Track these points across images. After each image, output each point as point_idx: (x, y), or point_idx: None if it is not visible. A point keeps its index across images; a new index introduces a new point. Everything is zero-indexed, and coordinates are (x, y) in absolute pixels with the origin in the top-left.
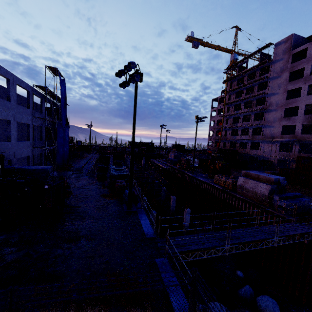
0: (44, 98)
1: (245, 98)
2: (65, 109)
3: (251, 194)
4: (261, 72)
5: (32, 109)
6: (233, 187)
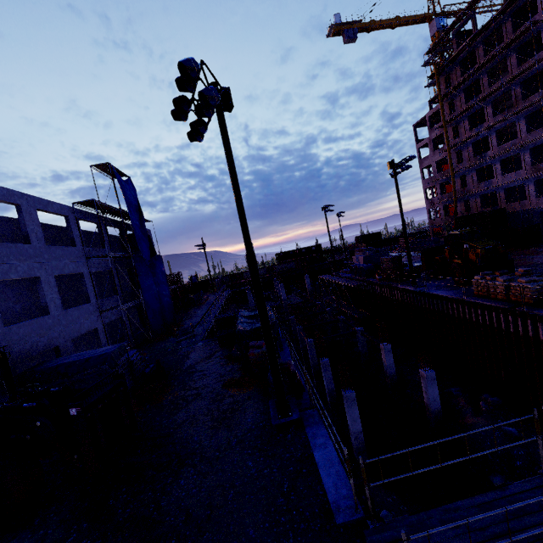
0: (102, 222)
1: (492, 92)
2: (144, 230)
3: None
4: (514, 21)
5: (82, 246)
6: (537, 298)
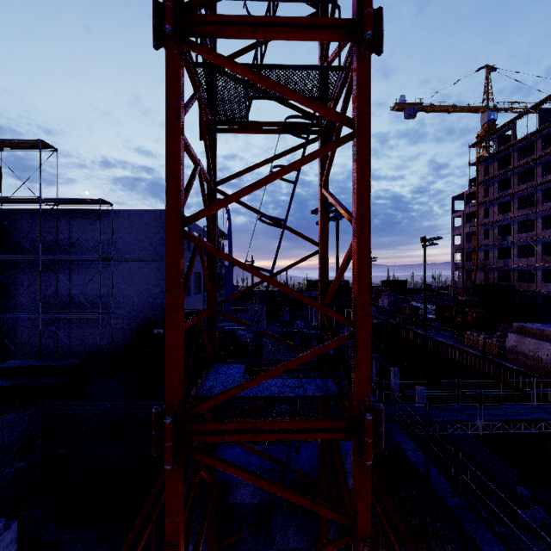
0: None
1: (519, 191)
2: (231, 248)
3: (533, 362)
4: (544, 142)
5: None
6: (501, 352)
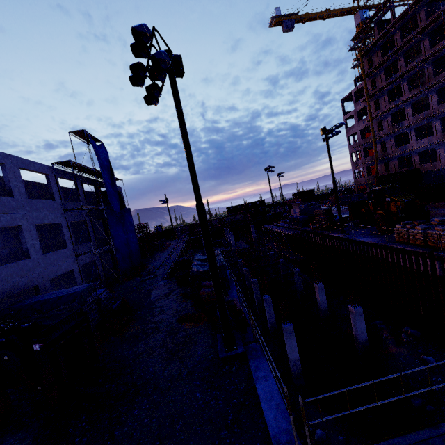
0: (79, 180)
1: (408, 71)
2: (115, 187)
3: None
4: (427, 10)
5: (61, 200)
6: None
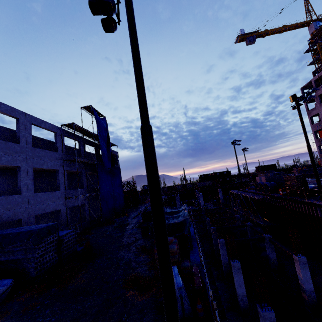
0: (82, 141)
1: None
2: (109, 149)
3: None
4: None
5: (63, 153)
6: None
